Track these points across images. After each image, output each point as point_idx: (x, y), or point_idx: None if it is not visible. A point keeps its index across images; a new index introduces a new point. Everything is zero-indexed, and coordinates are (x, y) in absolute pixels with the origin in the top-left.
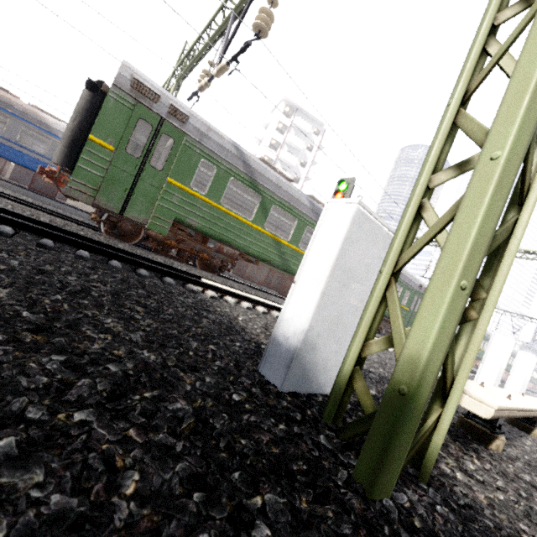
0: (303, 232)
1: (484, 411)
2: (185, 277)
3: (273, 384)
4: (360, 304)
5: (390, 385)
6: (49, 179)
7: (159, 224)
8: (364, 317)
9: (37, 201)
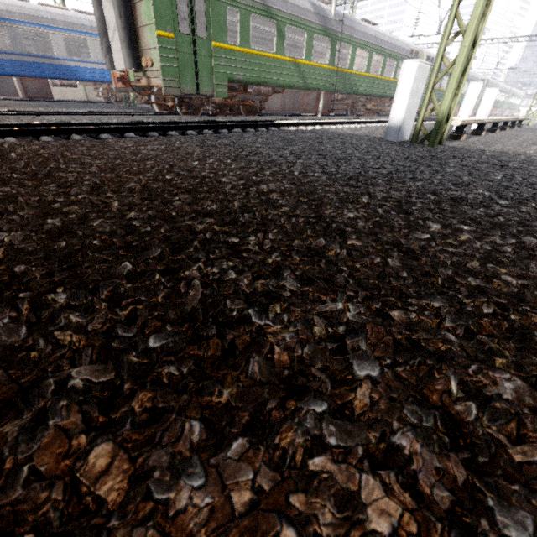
0: (312, 43)
1: (458, 123)
2: (277, 124)
3: (393, 141)
4: (416, 102)
5: (436, 121)
6: (119, 85)
7: (221, 90)
8: (423, 106)
9: (96, 109)
